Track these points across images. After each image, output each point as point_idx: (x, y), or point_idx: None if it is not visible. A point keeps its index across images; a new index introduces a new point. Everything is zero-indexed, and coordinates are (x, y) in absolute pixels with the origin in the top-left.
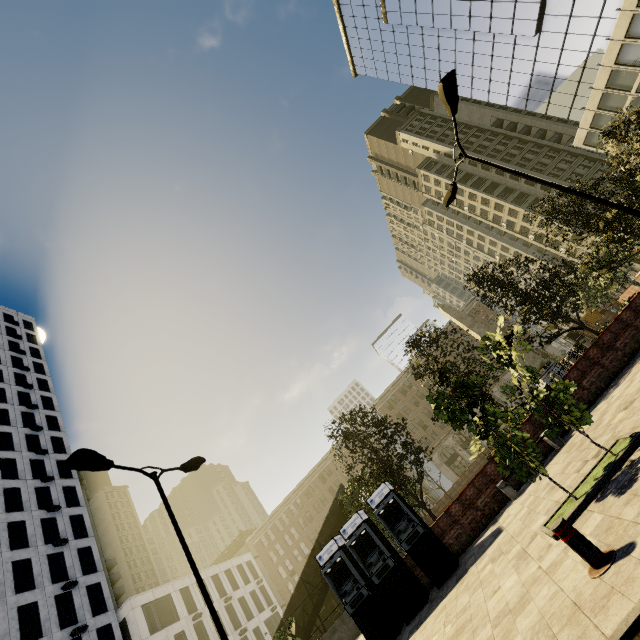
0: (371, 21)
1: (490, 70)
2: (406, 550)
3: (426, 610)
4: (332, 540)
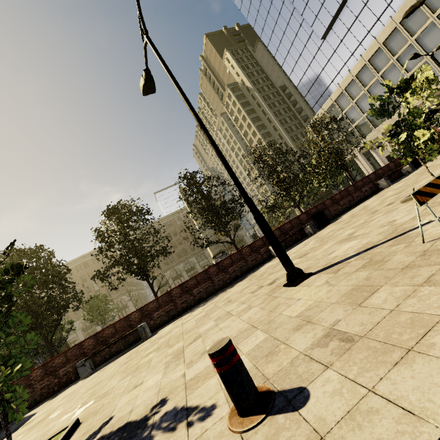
0: None
1: (291, 44)
2: None
3: None
4: None
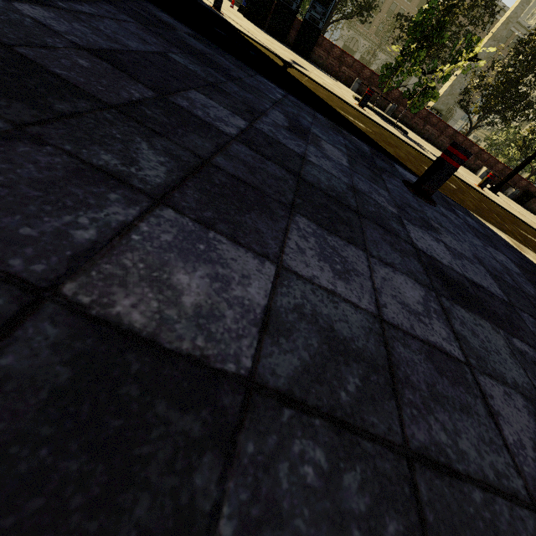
0: None
1: None
2: (305, 18)
3: (280, 43)
4: None
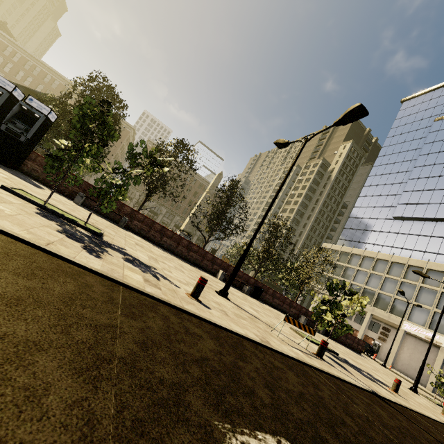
0: (440, 108)
1: (379, 195)
2: (0, 128)
3: None
4: None
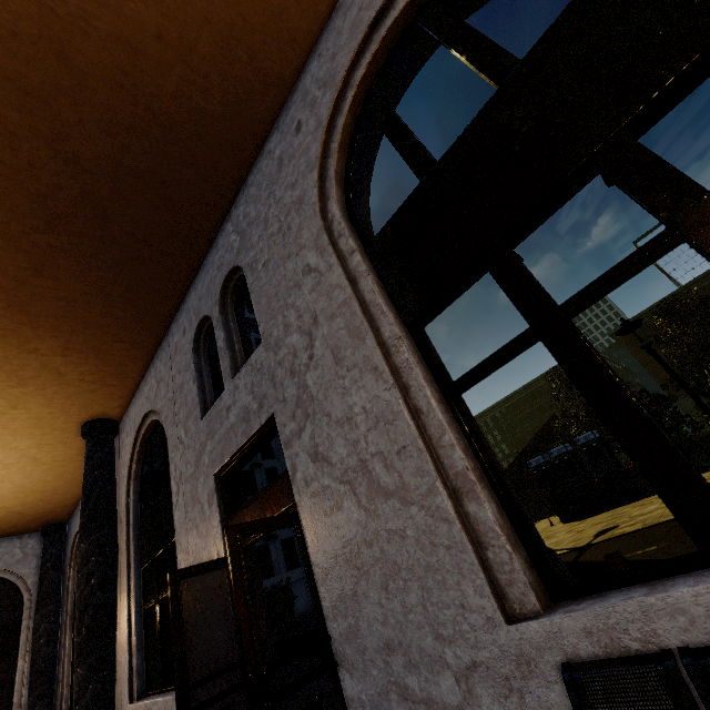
0: None
1: None
2: (598, 476)
3: (603, 511)
4: (540, 456)
